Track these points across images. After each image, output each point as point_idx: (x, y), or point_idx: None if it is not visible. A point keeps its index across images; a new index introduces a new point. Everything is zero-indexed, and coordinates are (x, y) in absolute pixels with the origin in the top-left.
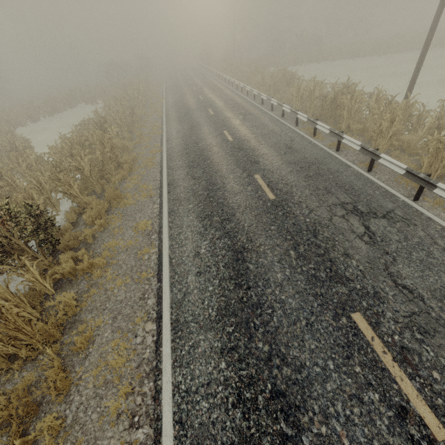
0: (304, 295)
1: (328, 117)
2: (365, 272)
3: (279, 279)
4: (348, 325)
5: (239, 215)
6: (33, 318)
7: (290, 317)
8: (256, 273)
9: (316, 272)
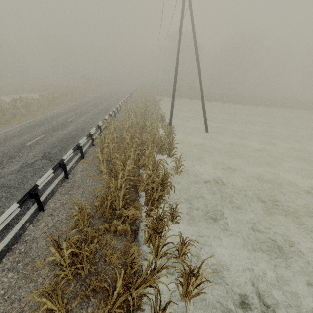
0: None
1: None
2: None
3: None
4: None
5: (1, 147)
6: None
7: None
8: None
9: None
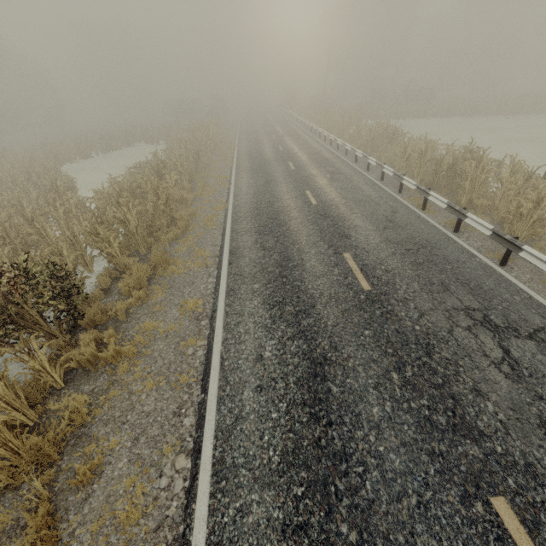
0: (414, 451)
1: (442, 187)
2: (508, 425)
3: (376, 416)
4: (487, 518)
5: (321, 308)
6: (28, 422)
7: (392, 486)
8: (341, 401)
9: (431, 414)
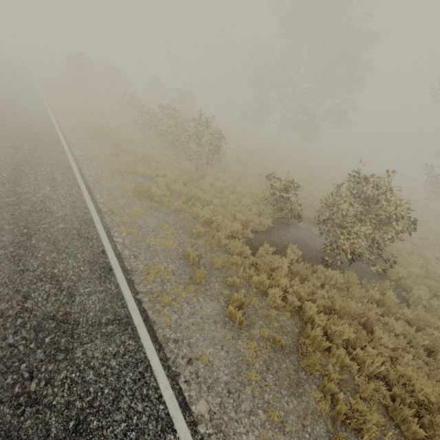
0: None
1: None
2: None
3: None
4: None
5: None
6: None
7: None
8: None
9: None
